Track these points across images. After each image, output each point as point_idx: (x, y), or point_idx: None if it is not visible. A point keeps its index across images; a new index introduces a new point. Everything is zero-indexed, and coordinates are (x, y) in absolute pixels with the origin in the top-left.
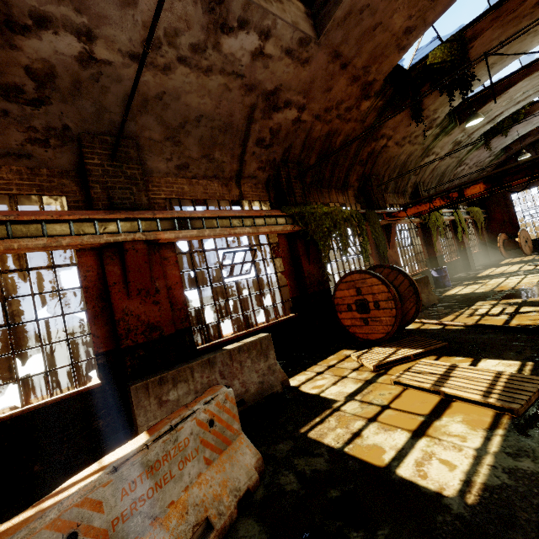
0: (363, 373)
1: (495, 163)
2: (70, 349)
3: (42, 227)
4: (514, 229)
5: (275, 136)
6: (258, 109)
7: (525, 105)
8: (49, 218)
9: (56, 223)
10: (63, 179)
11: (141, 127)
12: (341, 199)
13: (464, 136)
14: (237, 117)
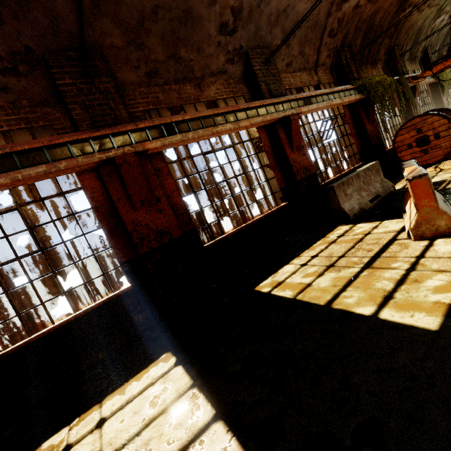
0: (448, 171)
1: None
2: (270, 185)
3: (256, 111)
4: None
5: (340, 25)
6: (334, 4)
7: None
8: (258, 105)
9: (260, 108)
10: (240, 85)
11: (273, 37)
12: (374, 72)
13: None
14: (322, 14)
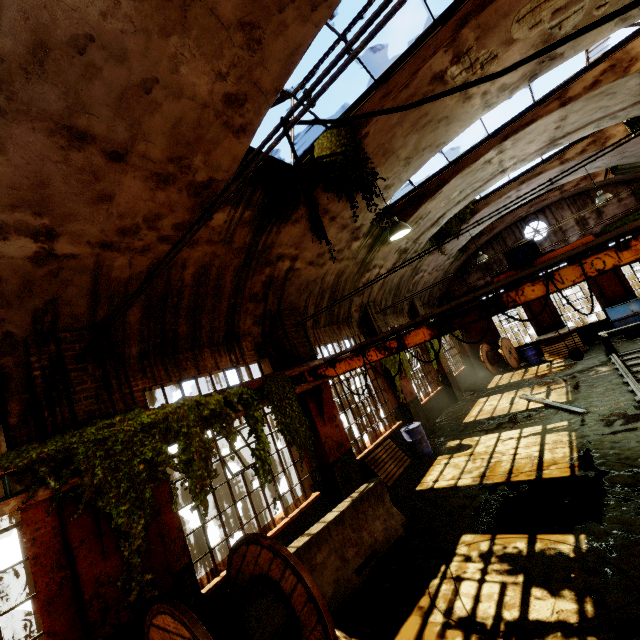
0: None
1: (449, 276)
2: None
3: None
4: (495, 337)
5: None
6: None
7: (468, 204)
8: None
9: None
10: None
11: None
12: (226, 361)
13: (409, 243)
14: None
